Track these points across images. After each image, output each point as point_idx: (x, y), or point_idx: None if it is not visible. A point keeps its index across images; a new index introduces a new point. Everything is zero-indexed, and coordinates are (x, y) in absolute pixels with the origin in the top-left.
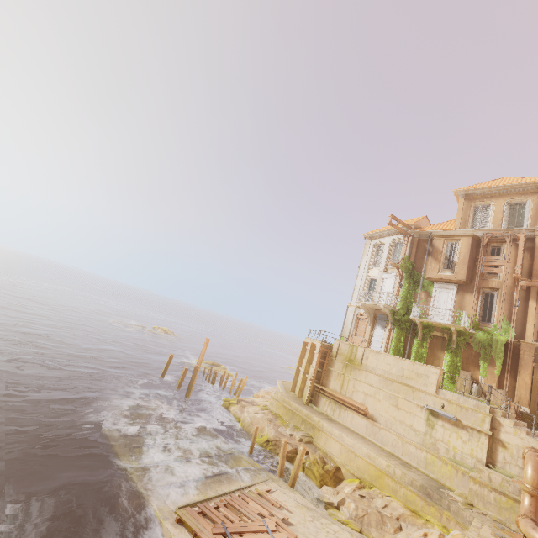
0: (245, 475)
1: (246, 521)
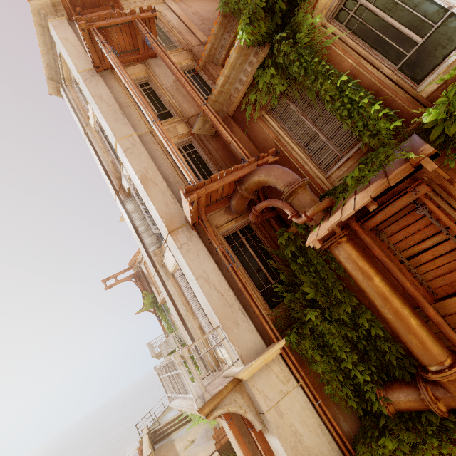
0: None
1: None
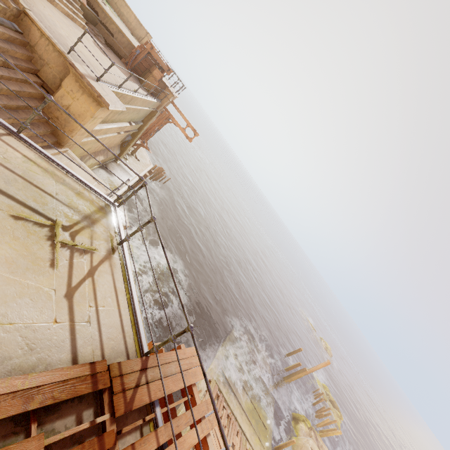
0: (255, 440)
1: (225, 430)
